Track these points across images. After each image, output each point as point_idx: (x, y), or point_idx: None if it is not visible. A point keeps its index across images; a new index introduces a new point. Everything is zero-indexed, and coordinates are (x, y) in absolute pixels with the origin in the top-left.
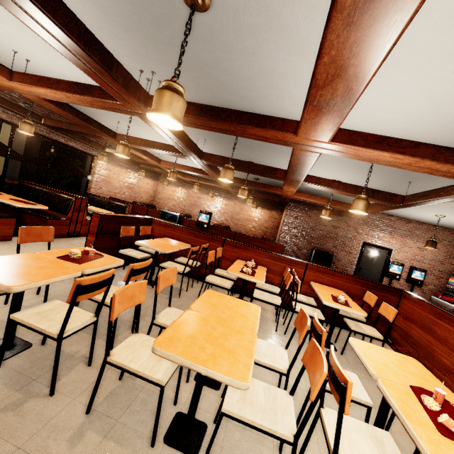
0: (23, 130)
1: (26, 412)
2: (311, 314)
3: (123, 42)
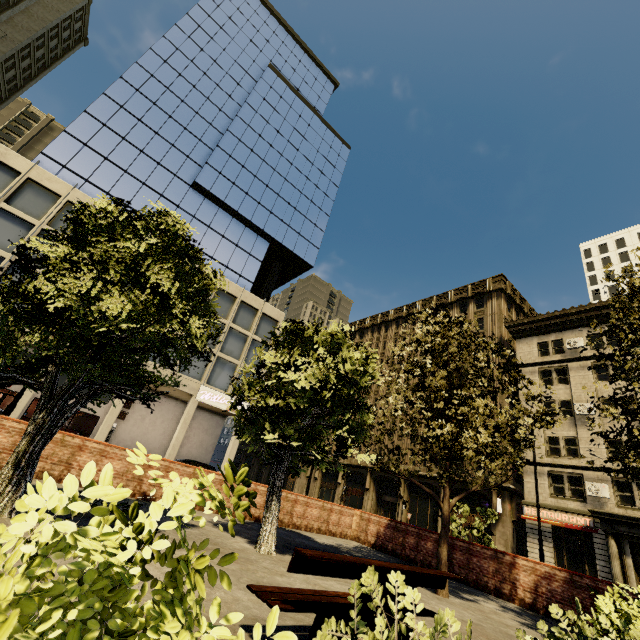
0: None
1: None
2: None
3: None
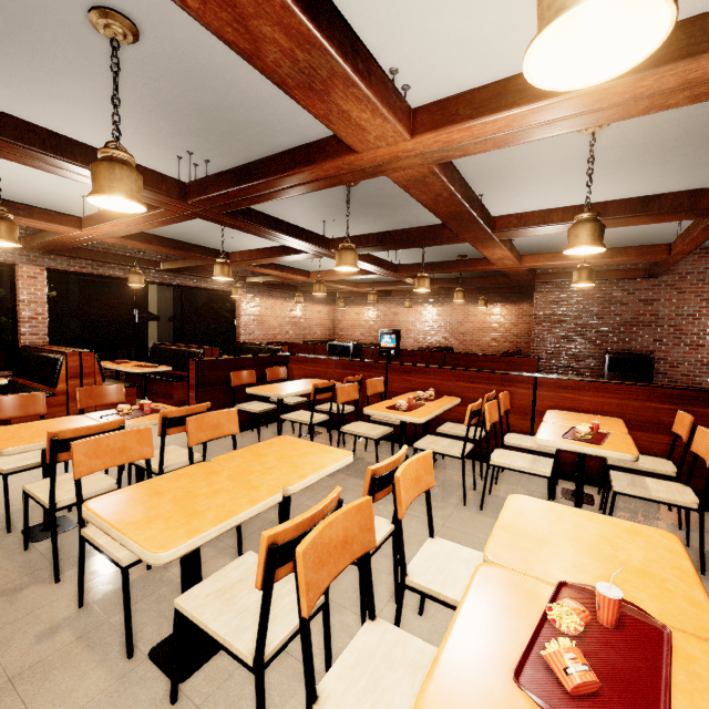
0: (132, 282)
1: (19, 599)
2: (522, 467)
3: (131, 131)
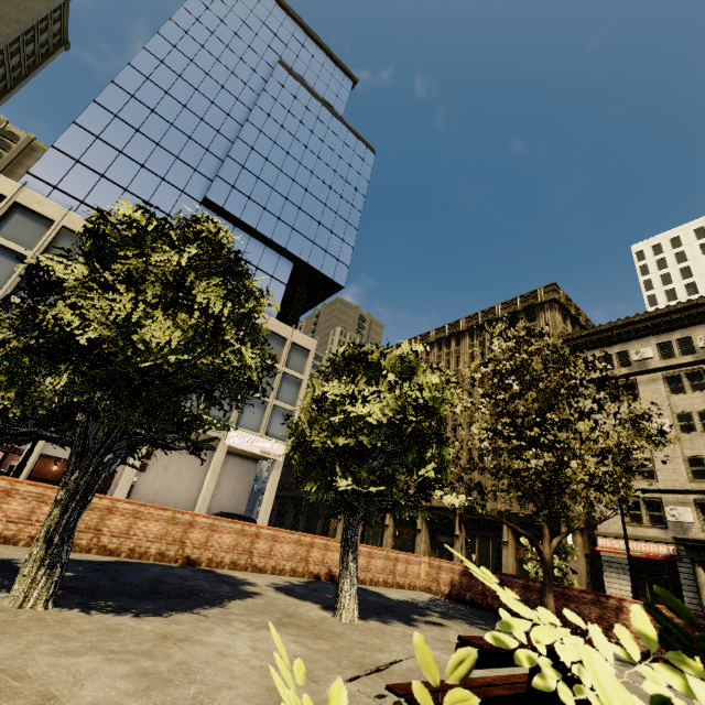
0: None
1: None
2: None
3: None
